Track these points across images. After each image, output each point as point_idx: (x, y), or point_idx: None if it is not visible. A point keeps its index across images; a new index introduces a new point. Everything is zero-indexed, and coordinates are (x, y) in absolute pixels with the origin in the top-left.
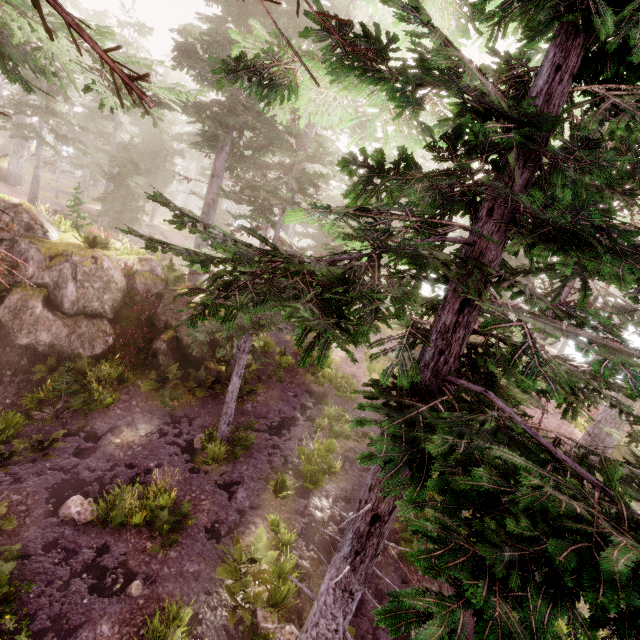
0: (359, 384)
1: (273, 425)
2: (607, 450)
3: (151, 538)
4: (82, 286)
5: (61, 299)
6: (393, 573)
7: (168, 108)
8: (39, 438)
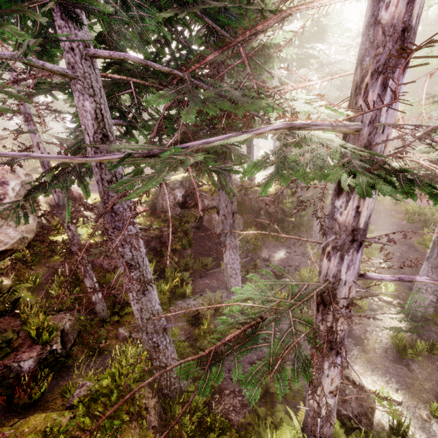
0: None
1: None
2: None
3: None
4: None
5: None
6: None
7: None
8: (253, 264)
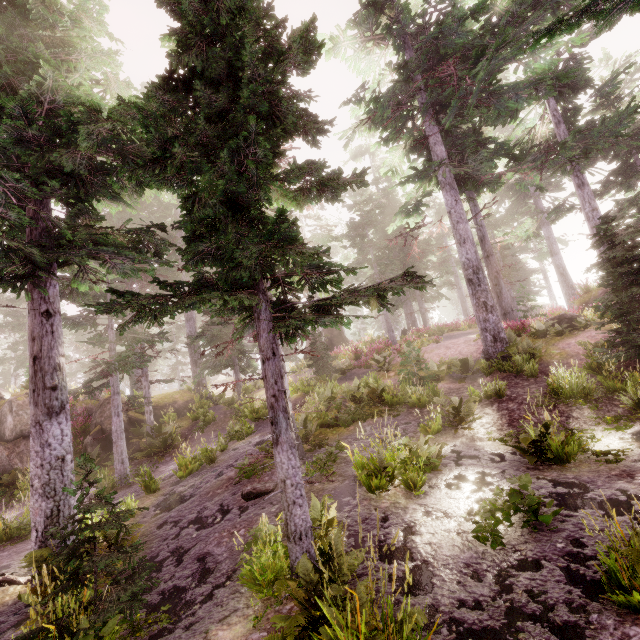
0: None
1: None
2: (498, 335)
3: (10, 544)
4: (18, 415)
5: (4, 431)
6: (227, 494)
7: None
8: None
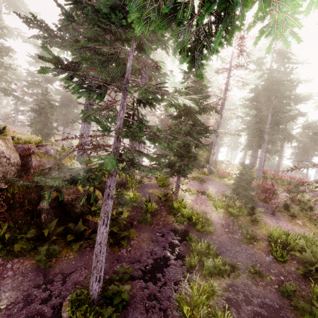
0: (212, 218)
1: (147, 269)
2: None
3: None
4: None
5: None
6: None
7: (53, 44)
8: None
